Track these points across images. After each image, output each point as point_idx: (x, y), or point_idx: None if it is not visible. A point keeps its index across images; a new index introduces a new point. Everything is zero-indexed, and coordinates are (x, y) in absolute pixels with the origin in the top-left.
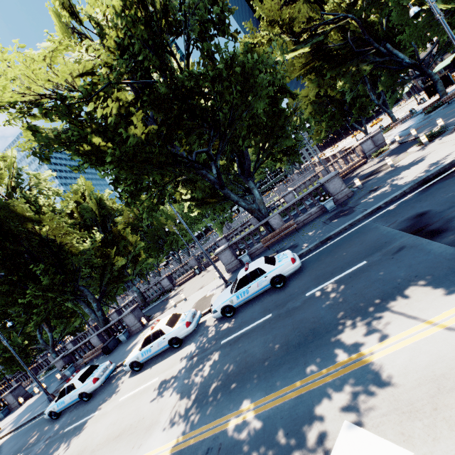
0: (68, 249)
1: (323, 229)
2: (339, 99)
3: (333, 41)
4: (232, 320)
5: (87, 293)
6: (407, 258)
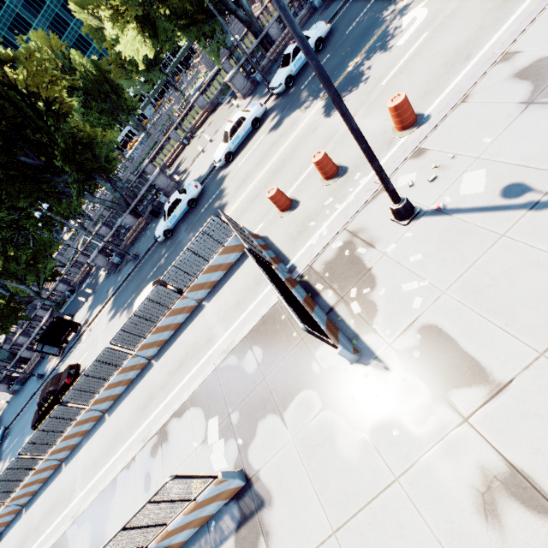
0: (58, 109)
1: (326, 15)
2: None
3: None
4: (296, 85)
5: (93, 175)
6: None
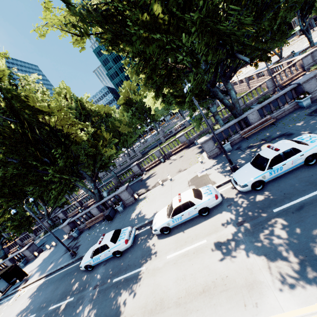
0: (73, 139)
1: None
2: None
3: None
4: (265, 192)
5: (85, 176)
6: None
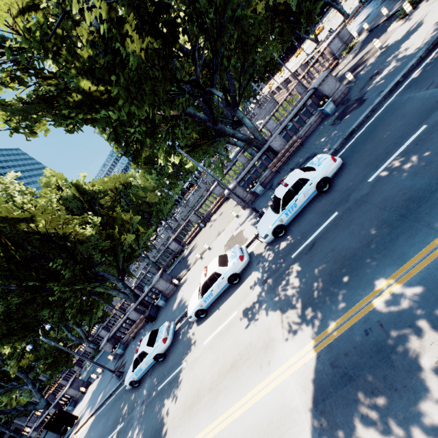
0: (75, 239)
1: (338, 129)
2: (284, 9)
3: None
4: (288, 237)
5: (108, 277)
6: None
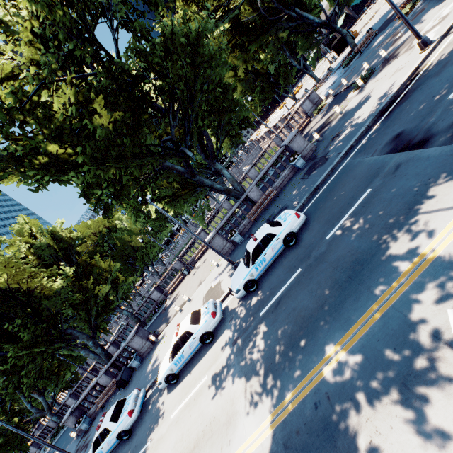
0: (40, 294)
1: (306, 184)
2: (263, 72)
3: (246, 15)
4: (259, 292)
5: (77, 335)
6: (409, 170)
